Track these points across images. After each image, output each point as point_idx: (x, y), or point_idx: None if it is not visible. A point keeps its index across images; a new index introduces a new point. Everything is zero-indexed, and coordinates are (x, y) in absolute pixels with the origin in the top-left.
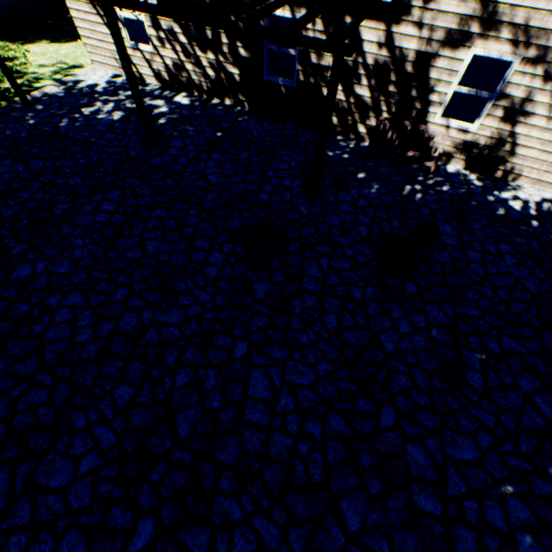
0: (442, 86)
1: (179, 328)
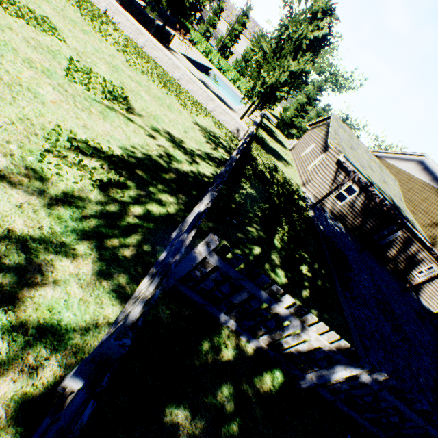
0: (420, 267)
1: (432, 342)
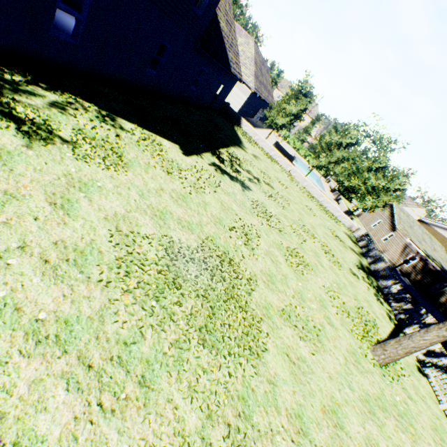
0: None
1: None
